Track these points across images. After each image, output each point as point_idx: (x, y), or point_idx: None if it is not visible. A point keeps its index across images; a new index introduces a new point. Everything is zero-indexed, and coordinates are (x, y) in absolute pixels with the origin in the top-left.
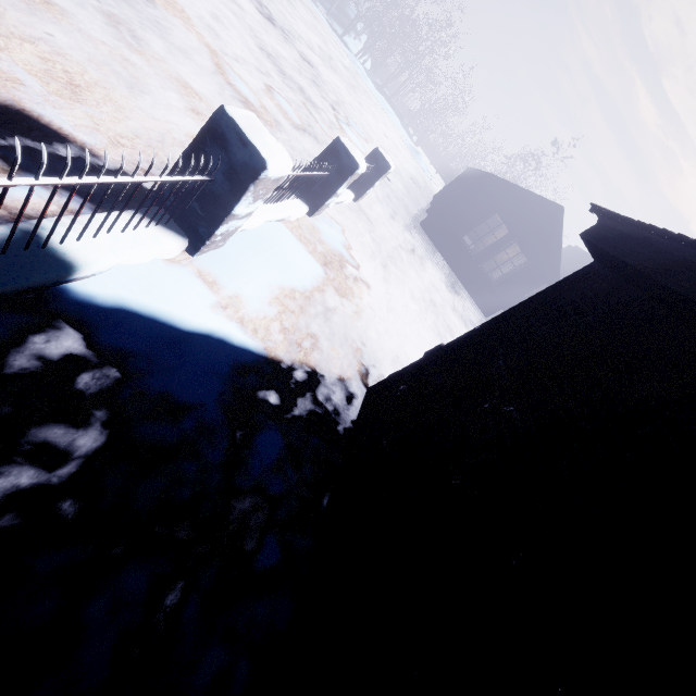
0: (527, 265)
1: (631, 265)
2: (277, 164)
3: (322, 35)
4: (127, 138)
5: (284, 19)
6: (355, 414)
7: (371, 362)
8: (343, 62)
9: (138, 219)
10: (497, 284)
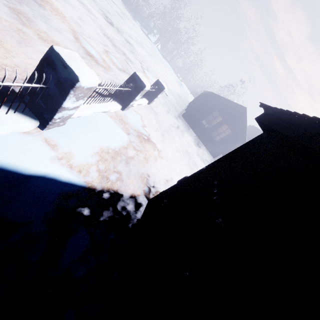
0: (231, 134)
1: (285, 135)
2: (87, 79)
3: (137, 33)
4: (10, 67)
5: (118, 24)
6: (140, 216)
7: (152, 185)
8: (147, 45)
9: (3, 109)
10: (218, 142)
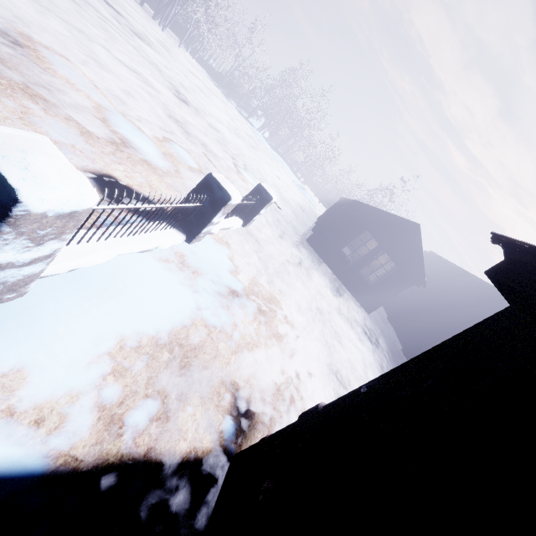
0: (397, 270)
1: None
2: (50, 195)
3: (231, 116)
4: None
5: (199, 103)
6: (204, 520)
7: (243, 409)
8: (246, 132)
9: None
10: (374, 286)
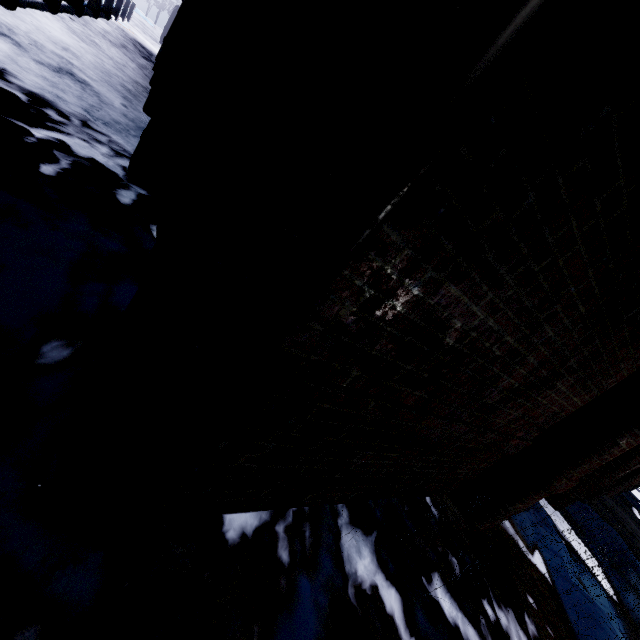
0: None
1: None
2: None
3: None
4: None
5: None
6: None
7: None
8: None
9: None
10: None
